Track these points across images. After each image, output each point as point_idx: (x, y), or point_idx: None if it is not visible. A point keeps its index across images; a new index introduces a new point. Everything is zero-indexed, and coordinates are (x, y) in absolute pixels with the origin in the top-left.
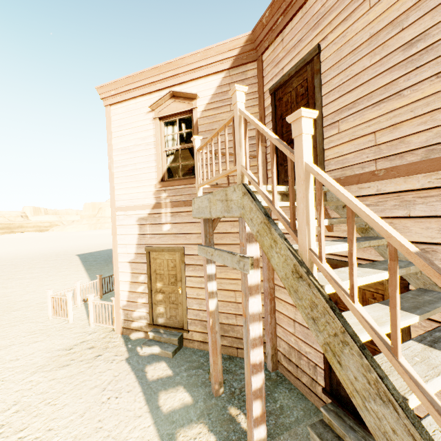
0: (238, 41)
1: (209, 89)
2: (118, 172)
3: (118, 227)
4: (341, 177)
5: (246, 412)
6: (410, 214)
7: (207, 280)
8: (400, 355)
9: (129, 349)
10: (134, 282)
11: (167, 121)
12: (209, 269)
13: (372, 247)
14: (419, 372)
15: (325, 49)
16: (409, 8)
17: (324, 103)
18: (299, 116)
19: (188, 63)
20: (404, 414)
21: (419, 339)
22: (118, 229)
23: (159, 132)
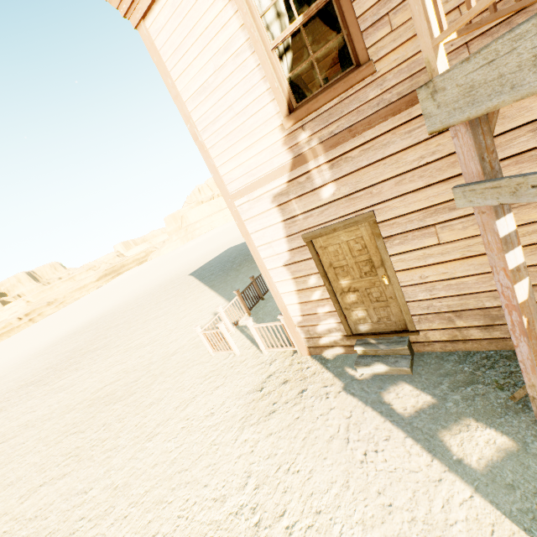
0: None
1: None
2: (209, 137)
3: (247, 222)
4: None
5: None
6: None
7: (503, 250)
8: None
9: (337, 374)
10: (303, 290)
11: None
12: (503, 227)
13: None
14: None
15: None
16: None
17: None
18: None
19: None
20: None
21: None
22: (249, 226)
23: (249, 14)
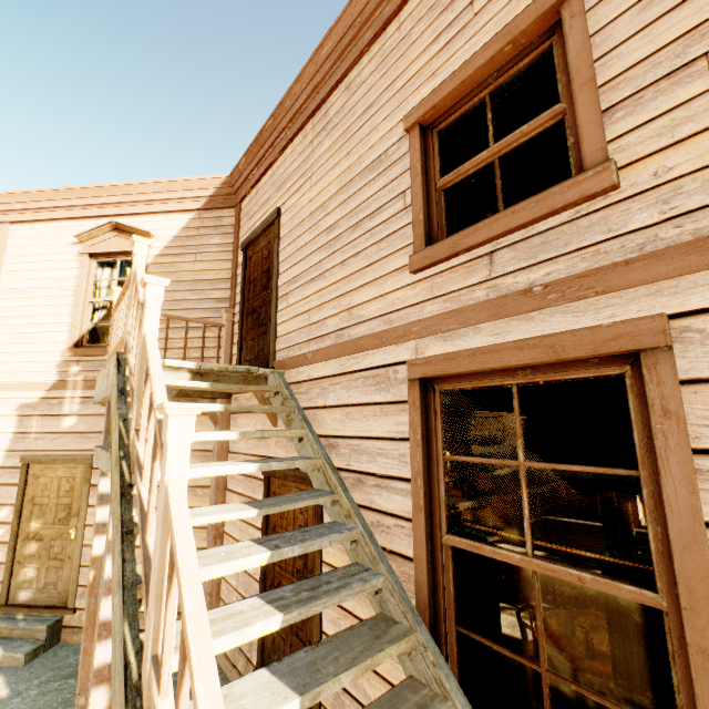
0: (213, 181)
1: (171, 229)
2: None
3: None
4: (285, 358)
5: None
6: (326, 404)
7: (98, 503)
8: (150, 533)
9: None
10: None
11: (105, 261)
12: (105, 485)
13: (289, 442)
14: (203, 563)
15: (284, 214)
16: (331, 197)
17: (280, 271)
18: (145, 282)
19: (144, 192)
20: (122, 593)
21: (259, 539)
22: None
23: (86, 274)
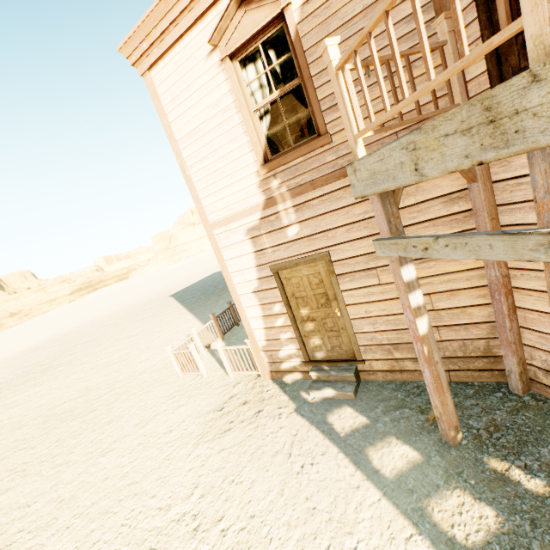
0: None
1: None
2: (196, 173)
3: (223, 250)
4: None
5: (519, 464)
6: None
7: (407, 292)
8: None
9: (292, 397)
10: (268, 316)
11: (243, 58)
12: (406, 274)
13: None
14: None
15: None
16: None
17: None
18: None
19: None
20: None
21: None
22: (224, 253)
23: (237, 82)
